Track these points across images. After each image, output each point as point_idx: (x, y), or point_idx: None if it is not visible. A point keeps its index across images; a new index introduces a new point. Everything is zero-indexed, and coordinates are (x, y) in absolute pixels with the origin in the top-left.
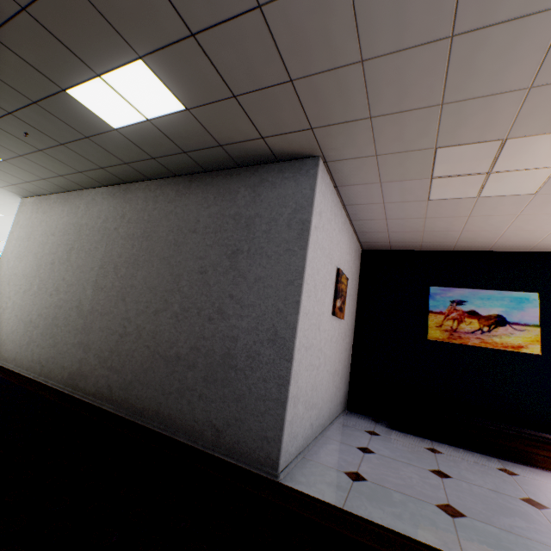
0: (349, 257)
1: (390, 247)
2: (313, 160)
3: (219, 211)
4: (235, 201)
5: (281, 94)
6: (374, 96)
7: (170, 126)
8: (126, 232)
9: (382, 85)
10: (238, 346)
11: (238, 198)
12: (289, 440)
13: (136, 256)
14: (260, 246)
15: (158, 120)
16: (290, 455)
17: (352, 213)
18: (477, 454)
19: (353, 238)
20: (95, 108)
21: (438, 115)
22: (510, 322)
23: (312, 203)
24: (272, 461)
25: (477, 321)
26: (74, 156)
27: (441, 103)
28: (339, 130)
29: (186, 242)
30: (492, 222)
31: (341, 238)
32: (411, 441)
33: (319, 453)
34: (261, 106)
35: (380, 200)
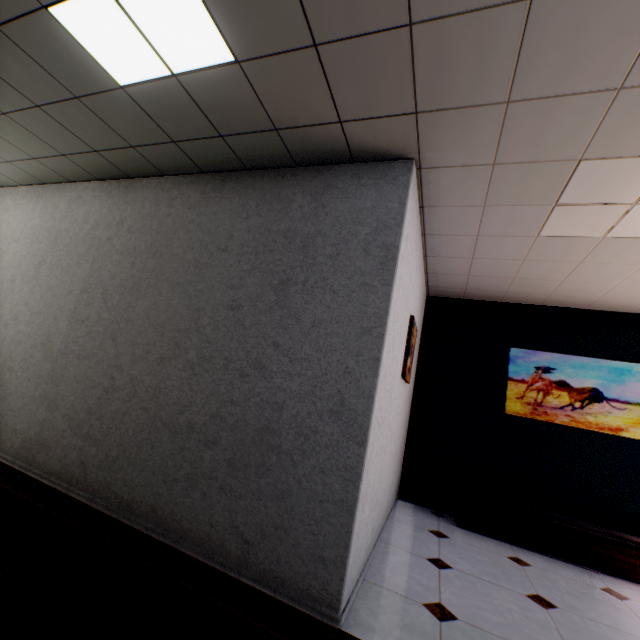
0: (419, 304)
1: (463, 295)
2: (405, 163)
3: (264, 224)
4: (287, 211)
5: (388, 47)
6: (527, 66)
7: (205, 90)
8: (123, 245)
9: (546, 47)
10: (284, 418)
11: (293, 208)
12: (353, 560)
13: (136, 278)
14: (322, 277)
15: (190, 78)
16: (352, 582)
17: (431, 247)
18: (569, 565)
19: (423, 280)
20: (94, 45)
21: (606, 107)
22: (608, 398)
23: (401, 222)
24: (330, 596)
25: (567, 394)
26: (55, 127)
27: (619, 87)
28: (455, 119)
29: (212, 264)
30: (605, 272)
31: (416, 278)
32: (487, 546)
33: (383, 570)
34: (351, 66)
35: (474, 230)
